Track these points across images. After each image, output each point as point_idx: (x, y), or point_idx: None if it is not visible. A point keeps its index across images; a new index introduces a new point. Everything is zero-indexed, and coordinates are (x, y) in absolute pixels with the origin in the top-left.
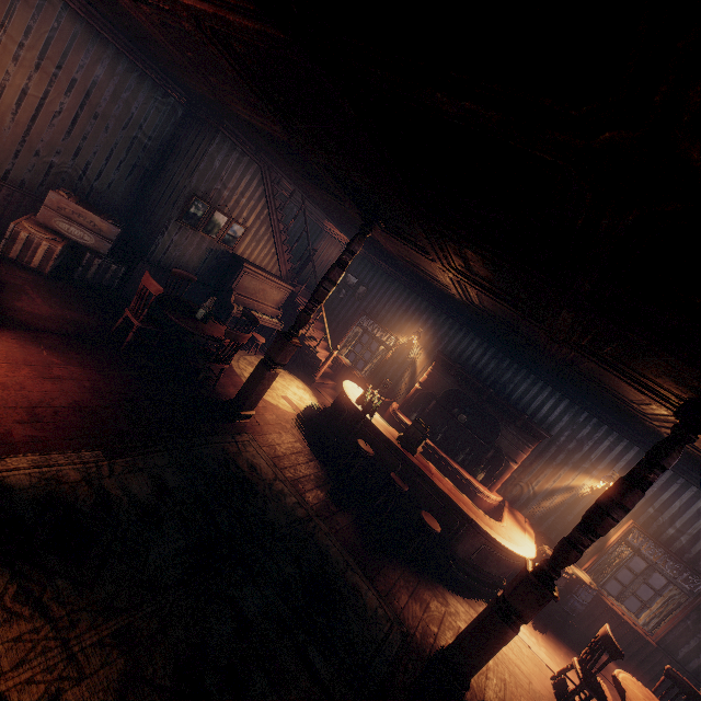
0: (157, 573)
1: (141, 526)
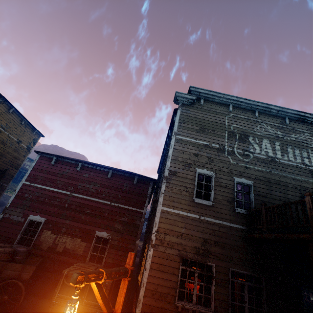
0: (250, 312)
1: (241, 310)
